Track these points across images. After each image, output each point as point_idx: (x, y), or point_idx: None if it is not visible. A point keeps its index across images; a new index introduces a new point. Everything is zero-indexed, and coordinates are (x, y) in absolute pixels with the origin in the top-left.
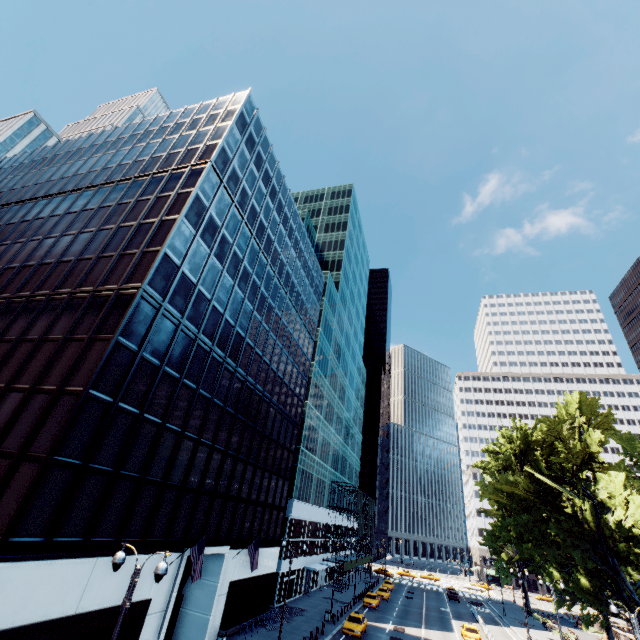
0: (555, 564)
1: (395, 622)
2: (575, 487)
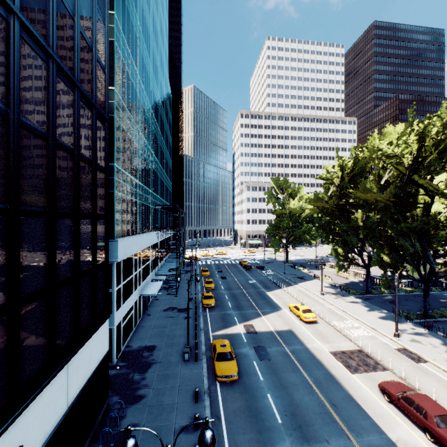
0: (341, 244)
1: (239, 318)
2: (427, 189)
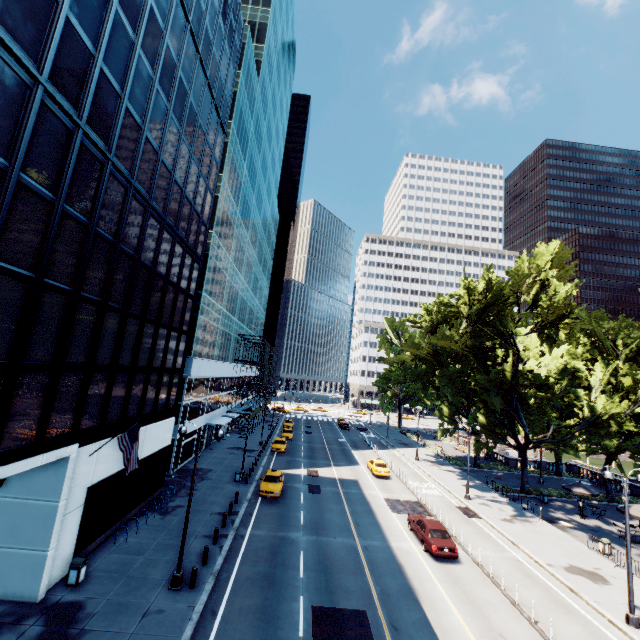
0: (447, 403)
1: (306, 465)
2: (508, 342)
